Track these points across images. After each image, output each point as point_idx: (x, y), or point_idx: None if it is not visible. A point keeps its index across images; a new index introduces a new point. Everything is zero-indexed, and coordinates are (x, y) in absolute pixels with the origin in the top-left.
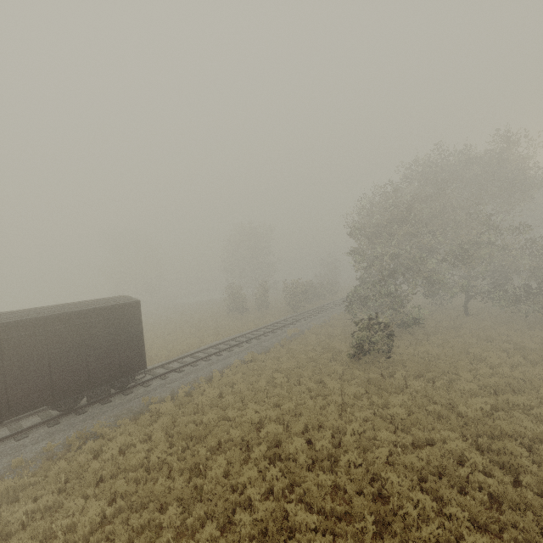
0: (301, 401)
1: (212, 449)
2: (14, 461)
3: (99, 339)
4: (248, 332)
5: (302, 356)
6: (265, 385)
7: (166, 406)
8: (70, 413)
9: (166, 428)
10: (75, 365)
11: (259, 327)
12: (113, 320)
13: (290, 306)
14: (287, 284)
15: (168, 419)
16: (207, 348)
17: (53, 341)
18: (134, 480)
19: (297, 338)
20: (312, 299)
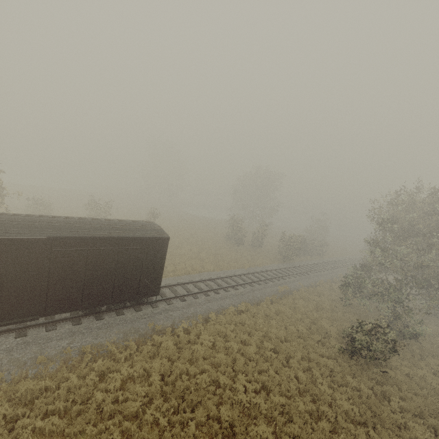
0: (289, 393)
1: (200, 421)
2: (39, 358)
3: (128, 264)
4: (243, 273)
5: (291, 327)
6: (255, 352)
7: (167, 342)
8: (91, 315)
9: (163, 370)
10: (104, 282)
11: (251, 267)
12: (143, 250)
13: (281, 255)
14: (285, 235)
15: (166, 362)
16: (207, 279)
17: (92, 259)
18: (127, 429)
19: (285, 296)
20: (301, 253)
